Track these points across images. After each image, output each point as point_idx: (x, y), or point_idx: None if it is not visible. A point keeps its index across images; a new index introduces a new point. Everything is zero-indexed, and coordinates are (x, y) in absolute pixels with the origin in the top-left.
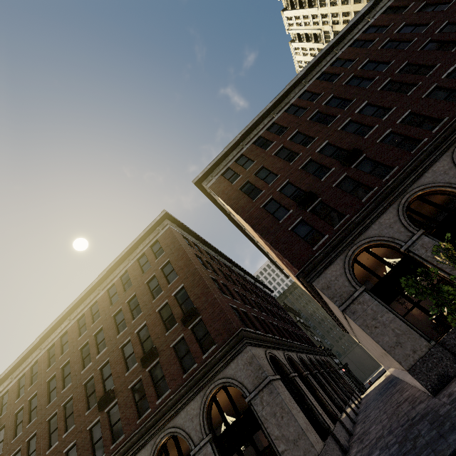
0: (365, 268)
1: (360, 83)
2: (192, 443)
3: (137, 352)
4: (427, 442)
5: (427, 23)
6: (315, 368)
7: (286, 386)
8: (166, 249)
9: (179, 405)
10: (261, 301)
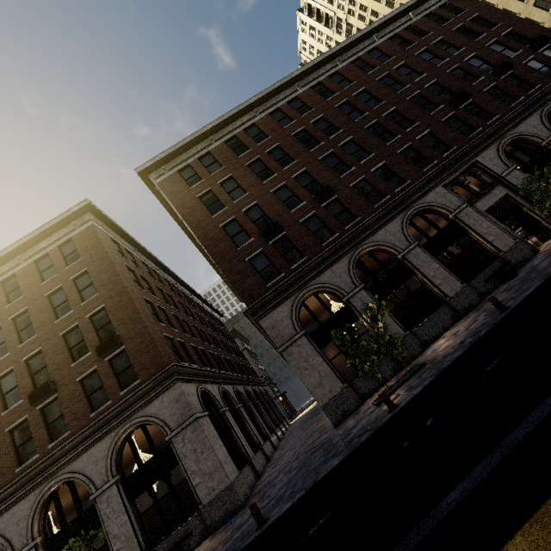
0: (310, 312)
1: (351, 113)
2: (94, 487)
3: (24, 386)
4: (315, 466)
5: (421, 73)
6: (251, 399)
7: (213, 421)
8: (84, 255)
9: (80, 448)
10: (206, 327)
